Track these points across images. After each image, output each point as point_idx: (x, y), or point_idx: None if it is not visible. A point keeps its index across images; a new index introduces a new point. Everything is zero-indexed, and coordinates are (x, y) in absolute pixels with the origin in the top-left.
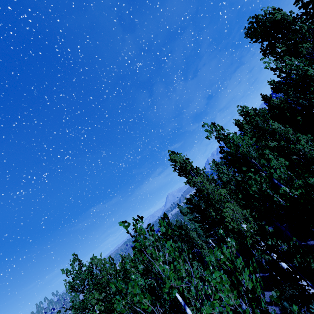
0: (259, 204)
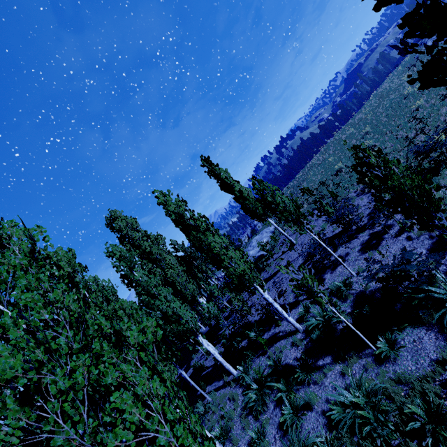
0: None
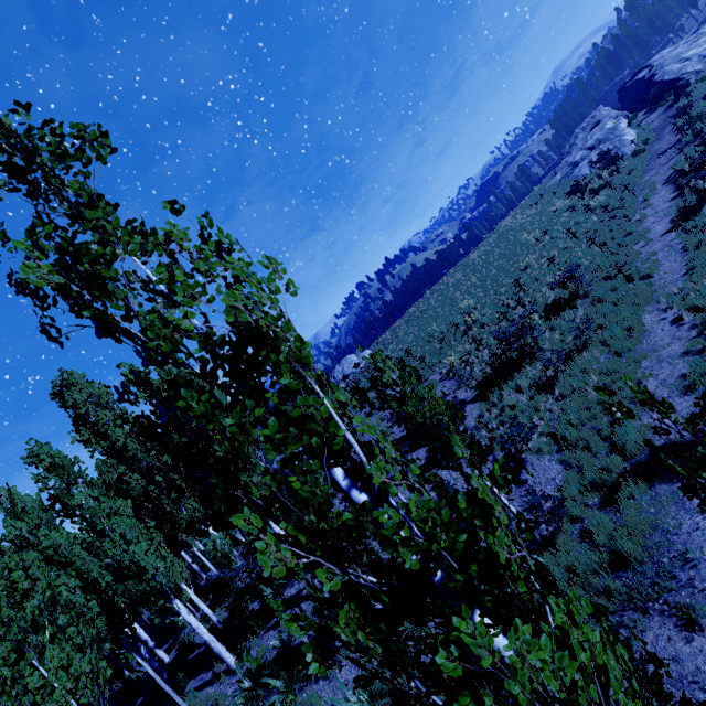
0: None
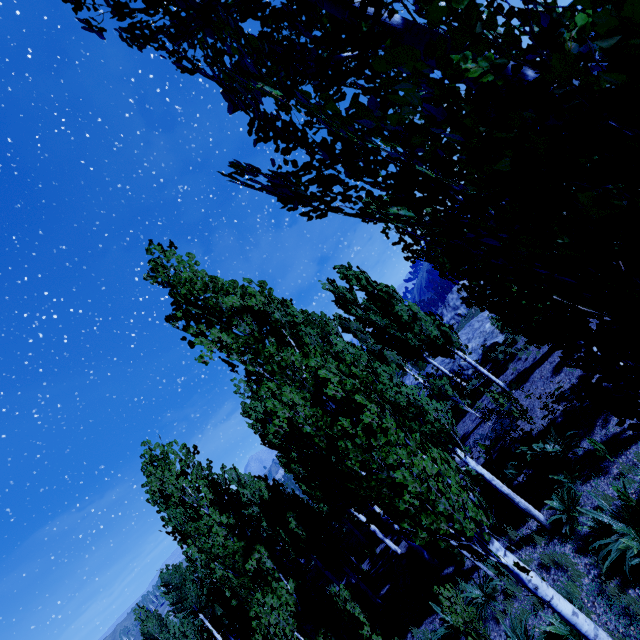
0: (288, 534)
